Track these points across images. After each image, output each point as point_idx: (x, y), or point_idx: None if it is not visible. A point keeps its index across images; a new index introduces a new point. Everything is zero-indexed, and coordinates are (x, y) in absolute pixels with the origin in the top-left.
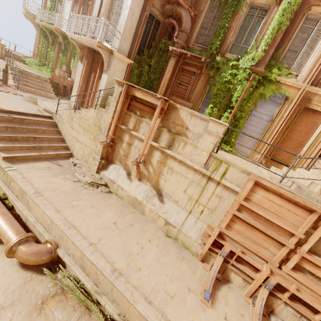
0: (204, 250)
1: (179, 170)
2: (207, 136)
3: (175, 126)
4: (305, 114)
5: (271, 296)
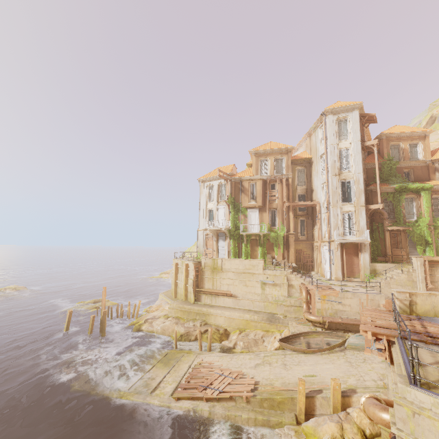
0: None
1: None
2: None
3: None
4: None
5: None
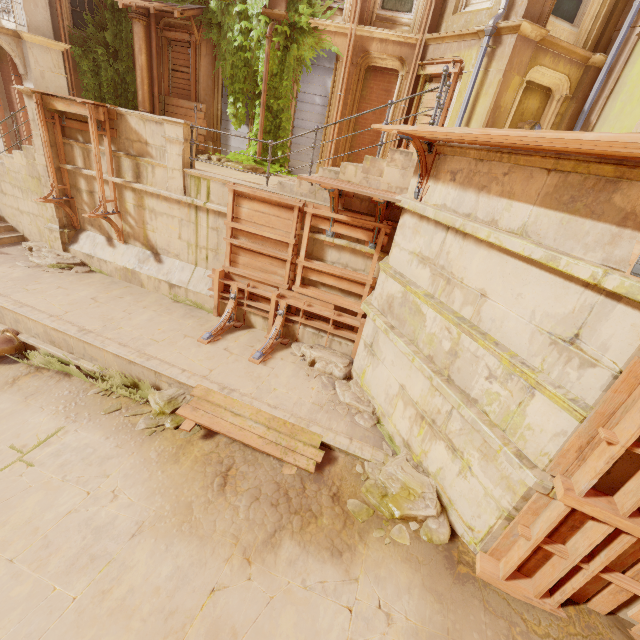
0: (215, 301)
1: (162, 209)
2: (170, 146)
3: (133, 145)
4: (373, 78)
5: (288, 323)
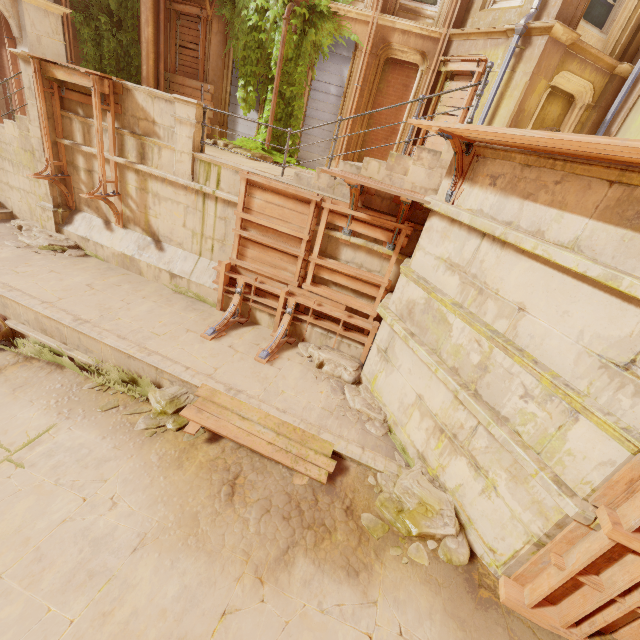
0: (219, 294)
1: (167, 194)
2: (180, 127)
3: (139, 123)
4: (391, 71)
5: (296, 322)
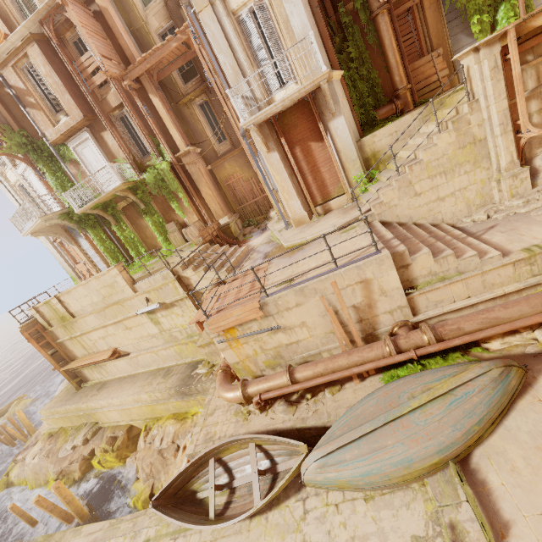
0: None
1: None
2: None
3: None
4: None
5: None
